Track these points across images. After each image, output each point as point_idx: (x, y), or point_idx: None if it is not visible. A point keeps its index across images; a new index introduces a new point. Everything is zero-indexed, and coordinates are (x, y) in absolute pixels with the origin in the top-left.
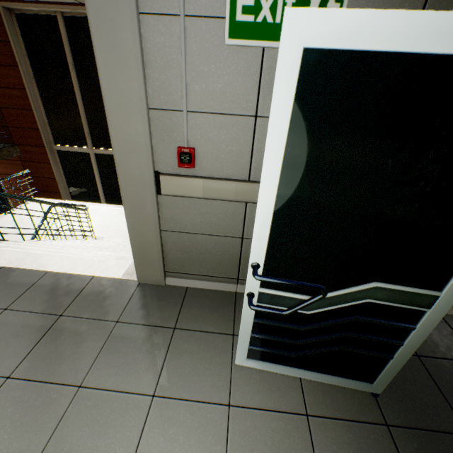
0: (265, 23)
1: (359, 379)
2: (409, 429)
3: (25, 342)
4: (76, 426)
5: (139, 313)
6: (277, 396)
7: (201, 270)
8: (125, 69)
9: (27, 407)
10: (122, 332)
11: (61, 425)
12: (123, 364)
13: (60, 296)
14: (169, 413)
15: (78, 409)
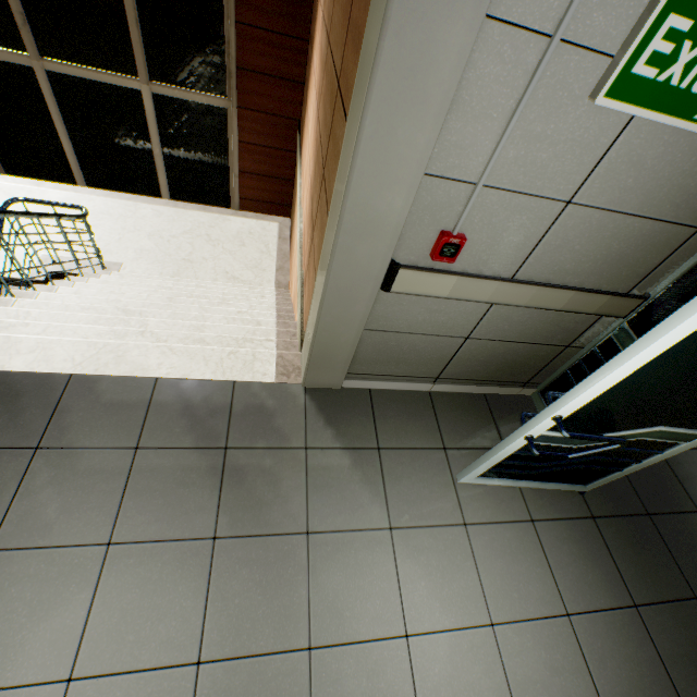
0: (665, 84)
1: (574, 483)
2: (608, 517)
3: (203, 492)
4: (328, 573)
5: (327, 434)
6: (503, 508)
7: (395, 371)
8: (417, 111)
9: (262, 565)
10: (320, 461)
11: (312, 575)
12: (342, 500)
13: (206, 420)
14: (413, 542)
15: (320, 556)
